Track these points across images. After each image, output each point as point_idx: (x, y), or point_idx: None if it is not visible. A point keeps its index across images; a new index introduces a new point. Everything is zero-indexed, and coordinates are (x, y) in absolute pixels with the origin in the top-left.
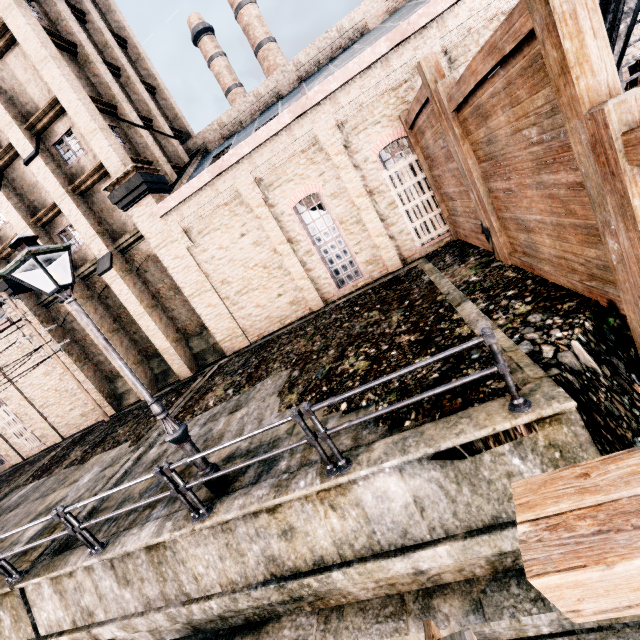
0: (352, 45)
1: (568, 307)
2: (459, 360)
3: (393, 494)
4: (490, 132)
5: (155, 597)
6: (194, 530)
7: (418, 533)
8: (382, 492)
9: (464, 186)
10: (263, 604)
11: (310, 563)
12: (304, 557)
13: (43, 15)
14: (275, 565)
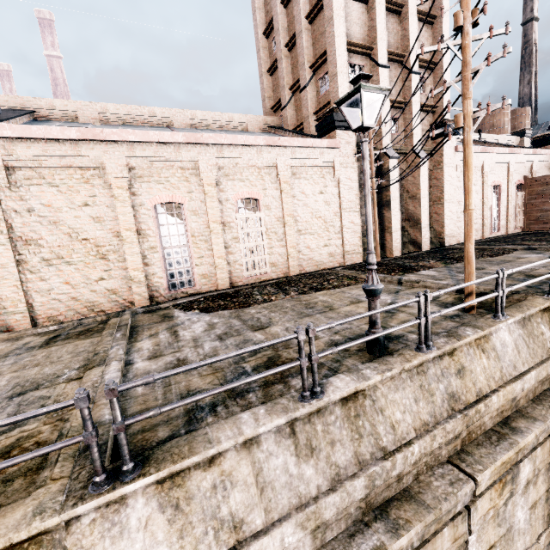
0: None
1: None
2: None
3: None
4: None
5: None
6: None
7: None
8: None
9: None
10: None
11: None
12: None
13: None
14: None
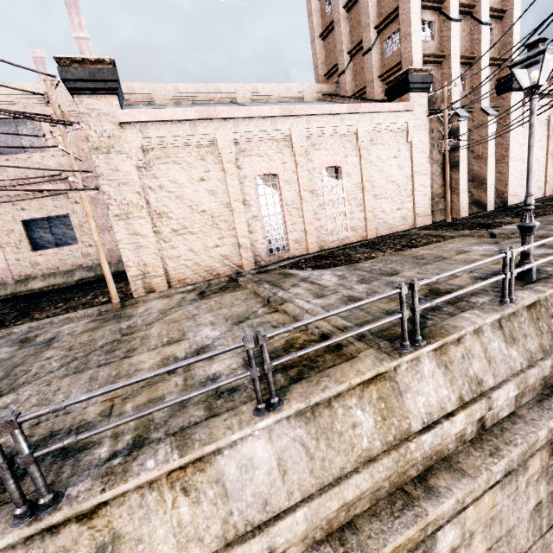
0: None
1: None
2: None
3: None
4: None
5: None
6: None
7: None
8: None
9: None
10: None
11: None
12: None
13: None
14: None
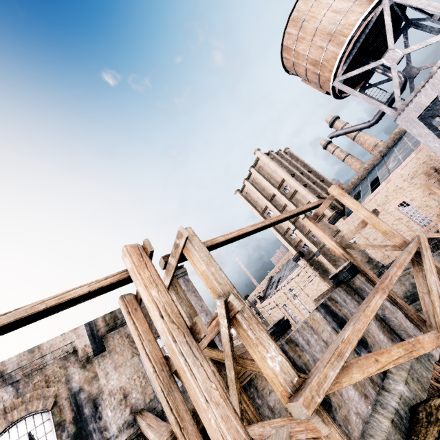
0: (403, 136)
1: None
2: None
3: None
4: None
5: None
6: None
7: None
8: None
9: None
10: (413, 293)
11: None
12: None
13: (298, 181)
14: (413, 284)
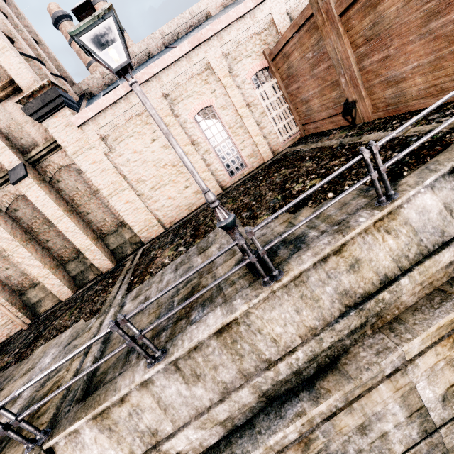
0: (202, 24)
1: (452, 106)
2: (404, 144)
3: (430, 207)
4: (378, 15)
5: (232, 379)
6: (272, 291)
7: (451, 229)
8: (422, 208)
9: (328, 81)
10: (343, 335)
11: (377, 284)
12: (371, 281)
13: None
14: (348, 297)
